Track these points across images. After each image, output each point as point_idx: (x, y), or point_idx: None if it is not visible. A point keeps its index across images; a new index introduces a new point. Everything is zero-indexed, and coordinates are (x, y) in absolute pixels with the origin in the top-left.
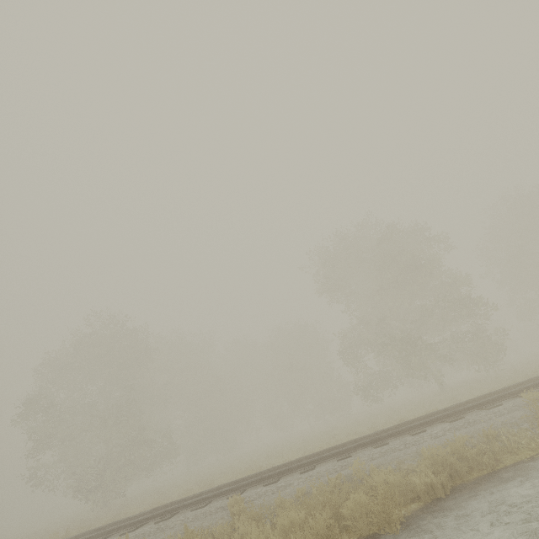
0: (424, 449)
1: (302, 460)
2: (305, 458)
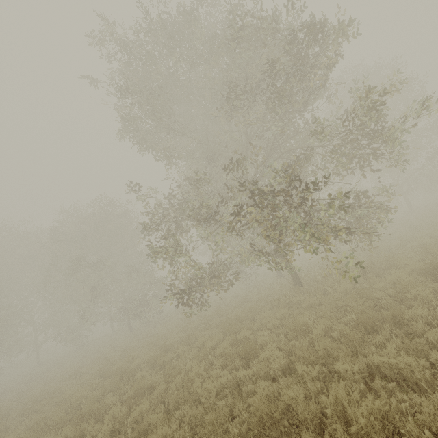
0: None
1: None
2: None
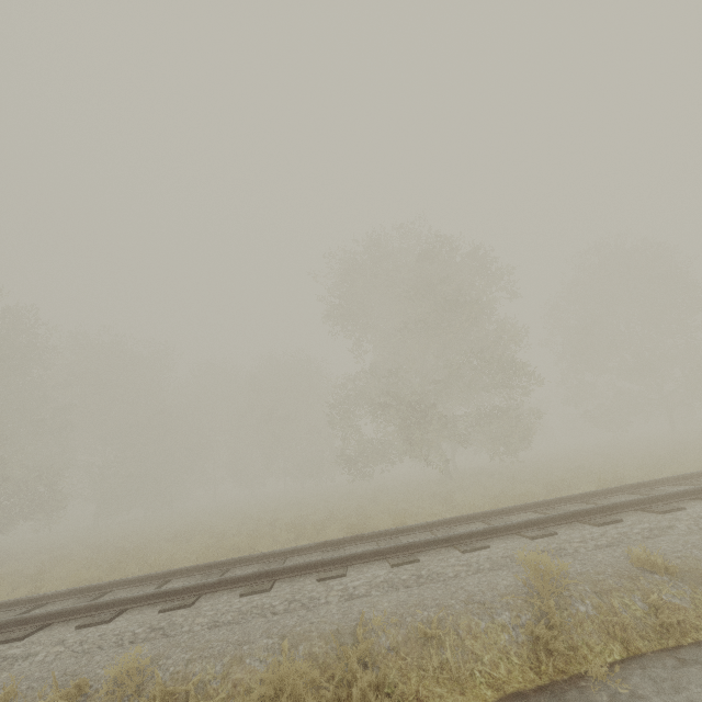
0: (286, 646)
1: (141, 580)
2: (146, 578)
